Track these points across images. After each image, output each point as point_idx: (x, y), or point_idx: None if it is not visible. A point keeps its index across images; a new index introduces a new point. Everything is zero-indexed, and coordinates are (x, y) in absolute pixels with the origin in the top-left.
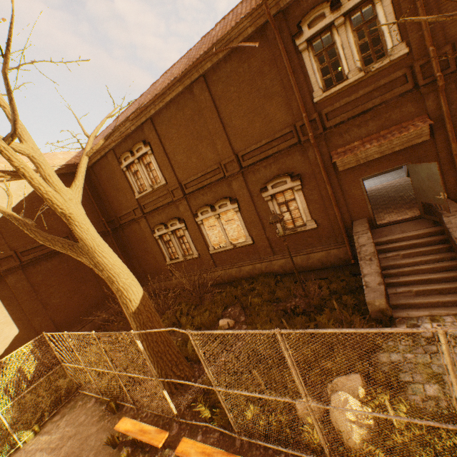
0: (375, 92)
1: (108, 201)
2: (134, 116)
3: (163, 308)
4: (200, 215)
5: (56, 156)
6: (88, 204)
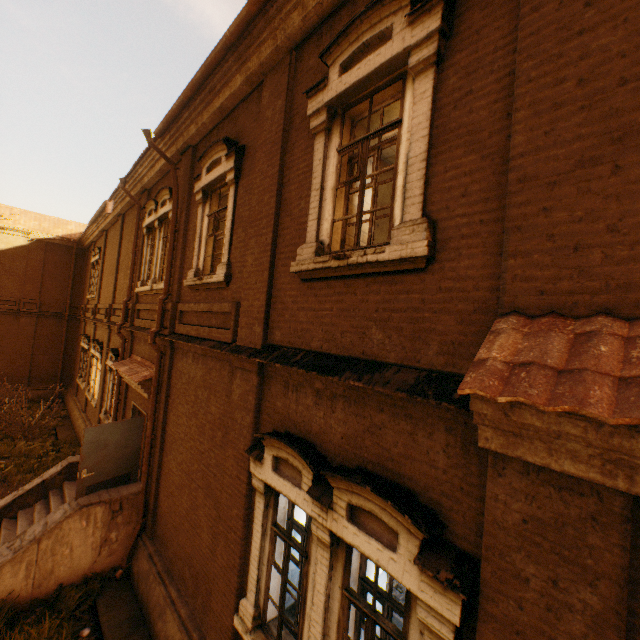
0: (155, 313)
1: (84, 287)
2: (90, 223)
3: (1, 420)
4: (93, 347)
5: (68, 225)
6: (65, 281)
